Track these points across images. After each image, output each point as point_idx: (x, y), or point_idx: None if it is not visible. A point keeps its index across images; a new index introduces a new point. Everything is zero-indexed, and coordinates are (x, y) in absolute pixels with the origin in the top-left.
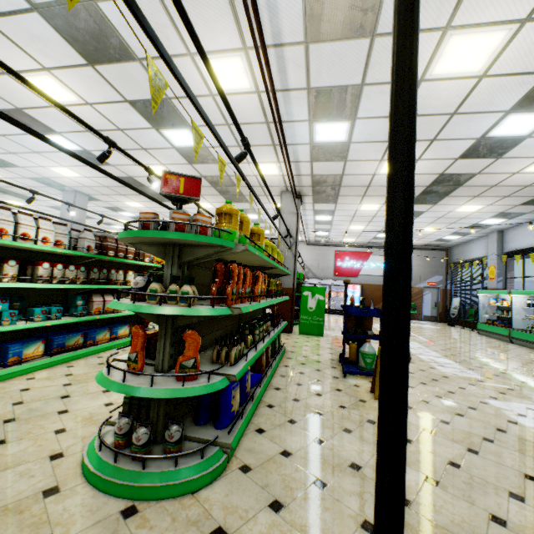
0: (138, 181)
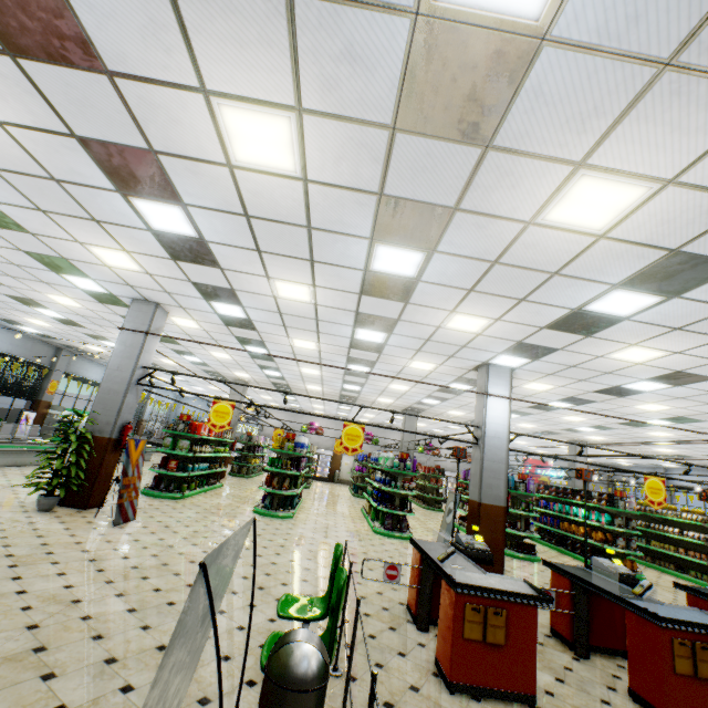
0: None
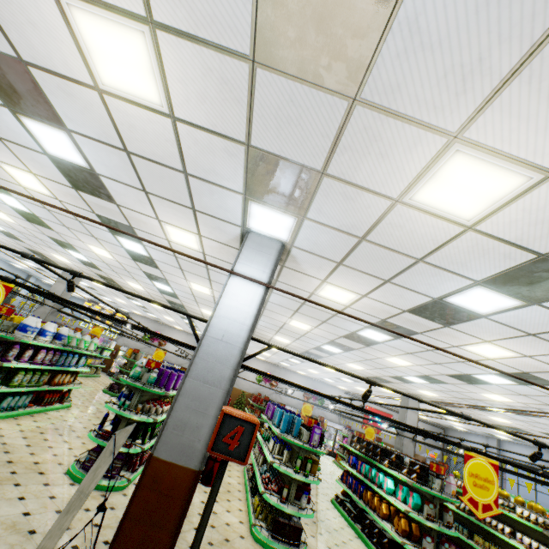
0: (322, 357)
